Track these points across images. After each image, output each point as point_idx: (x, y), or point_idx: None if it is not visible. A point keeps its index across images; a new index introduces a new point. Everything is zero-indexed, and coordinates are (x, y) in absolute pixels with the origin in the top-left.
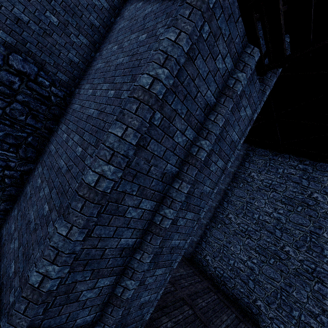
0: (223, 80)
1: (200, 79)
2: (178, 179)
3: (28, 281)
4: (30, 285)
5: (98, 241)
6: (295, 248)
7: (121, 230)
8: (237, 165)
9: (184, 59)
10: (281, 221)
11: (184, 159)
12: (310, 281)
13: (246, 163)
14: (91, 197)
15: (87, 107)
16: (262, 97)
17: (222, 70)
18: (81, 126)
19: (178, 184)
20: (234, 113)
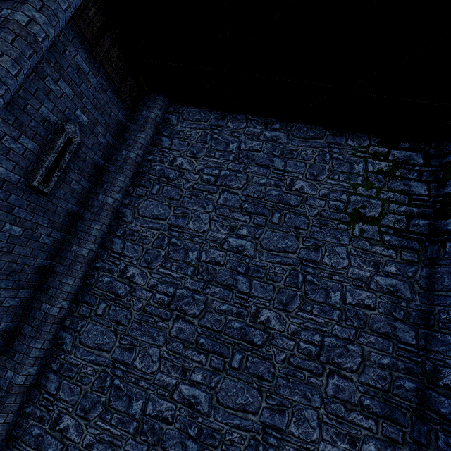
0: None
1: None
2: None
3: None
4: None
5: None
6: (281, 309)
7: None
8: (143, 144)
9: None
10: (246, 252)
11: None
12: (318, 378)
13: (165, 139)
14: None
15: None
16: None
17: None
18: None
19: None
20: None
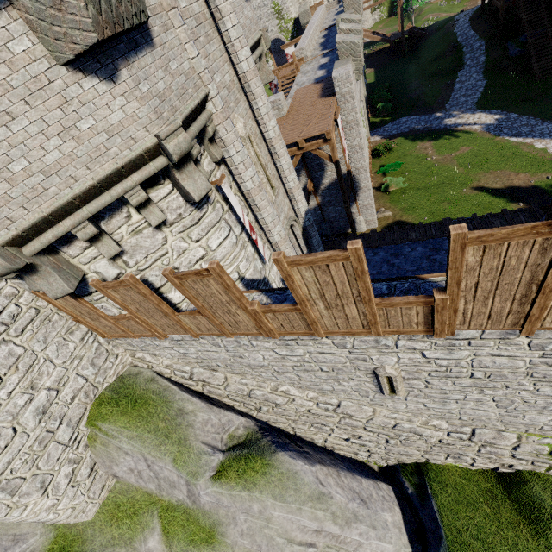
0: None
1: None
2: None
3: None
4: None
5: None
6: None
7: None
8: None
9: None
10: None
11: None
12: None
13: None
14: None
15: None
16: None
17: None
18: None
19: None
20: None
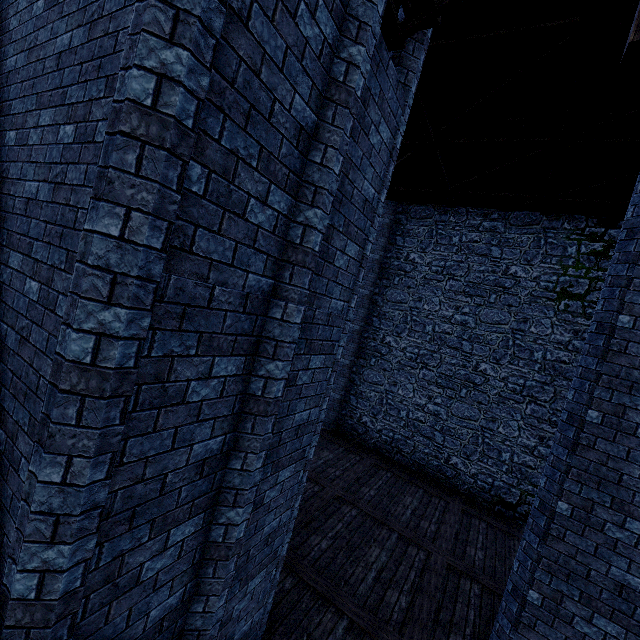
0: (322, 68)
1: (271, 69)
2: (277, 300)
3: (10, 595)
4: (17, 601)
5: (143, 467)
6: (495, 363)
7: (187, 431)
8: (383, 246)
9: (222, 18)
10: (469, 325)
11: (281, 257)
12: (520, 405)
13: (398, 238)
14: (94, 386)
15: (18, 179)
16: (404, 98)
17: (316, 43)
18: (17, 229)
19: (280, 310)
20: (358, 140)
